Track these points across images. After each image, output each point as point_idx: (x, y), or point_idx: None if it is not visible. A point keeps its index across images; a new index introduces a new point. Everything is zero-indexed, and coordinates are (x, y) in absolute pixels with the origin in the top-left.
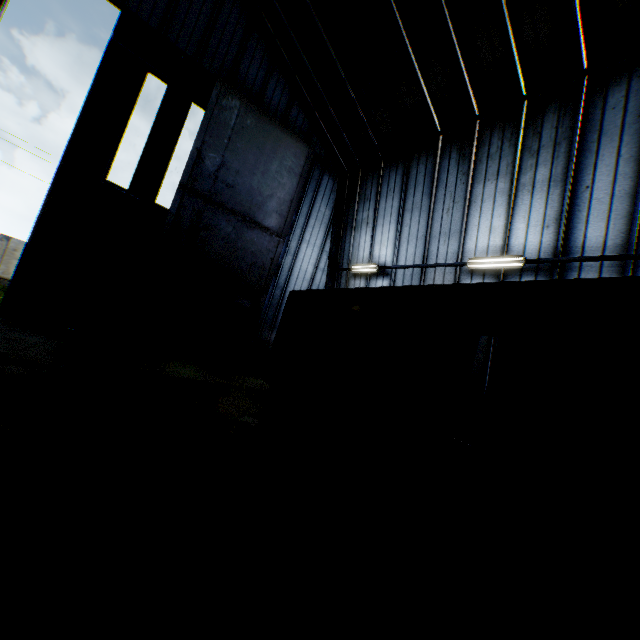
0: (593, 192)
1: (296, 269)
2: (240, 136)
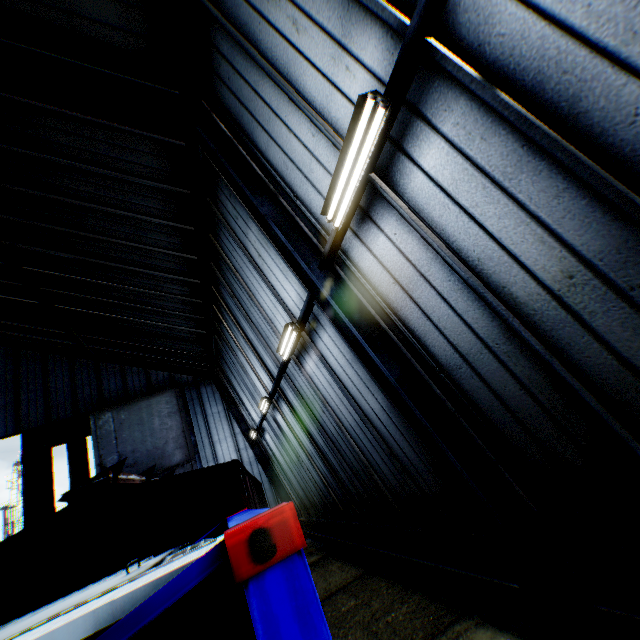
0: (254, 341)
1: None
2: (123, 429)
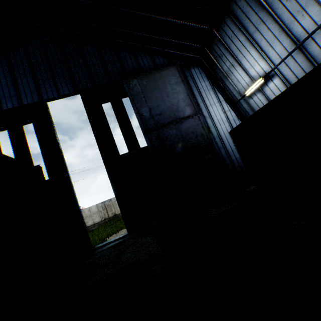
0: None
1: (216, 121)
2: (146, 91)
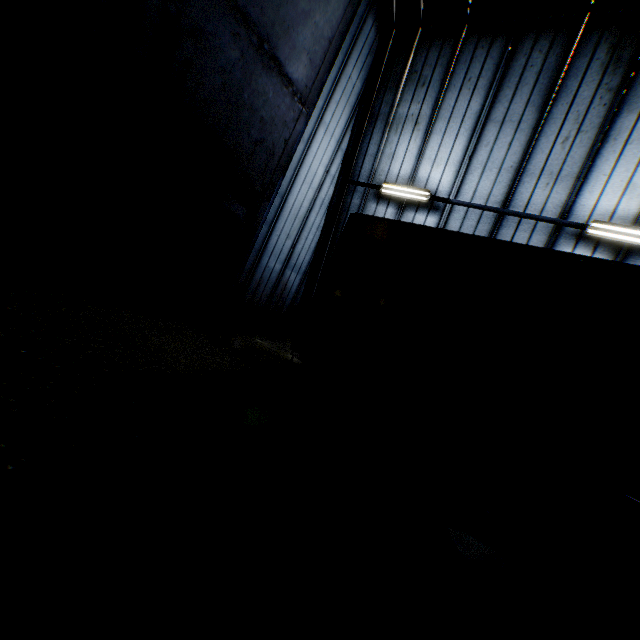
0: None
1: (305, 167)
2: None
